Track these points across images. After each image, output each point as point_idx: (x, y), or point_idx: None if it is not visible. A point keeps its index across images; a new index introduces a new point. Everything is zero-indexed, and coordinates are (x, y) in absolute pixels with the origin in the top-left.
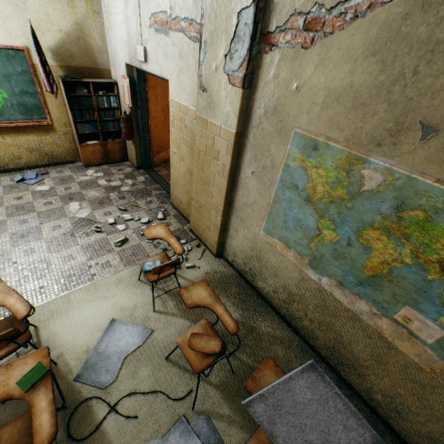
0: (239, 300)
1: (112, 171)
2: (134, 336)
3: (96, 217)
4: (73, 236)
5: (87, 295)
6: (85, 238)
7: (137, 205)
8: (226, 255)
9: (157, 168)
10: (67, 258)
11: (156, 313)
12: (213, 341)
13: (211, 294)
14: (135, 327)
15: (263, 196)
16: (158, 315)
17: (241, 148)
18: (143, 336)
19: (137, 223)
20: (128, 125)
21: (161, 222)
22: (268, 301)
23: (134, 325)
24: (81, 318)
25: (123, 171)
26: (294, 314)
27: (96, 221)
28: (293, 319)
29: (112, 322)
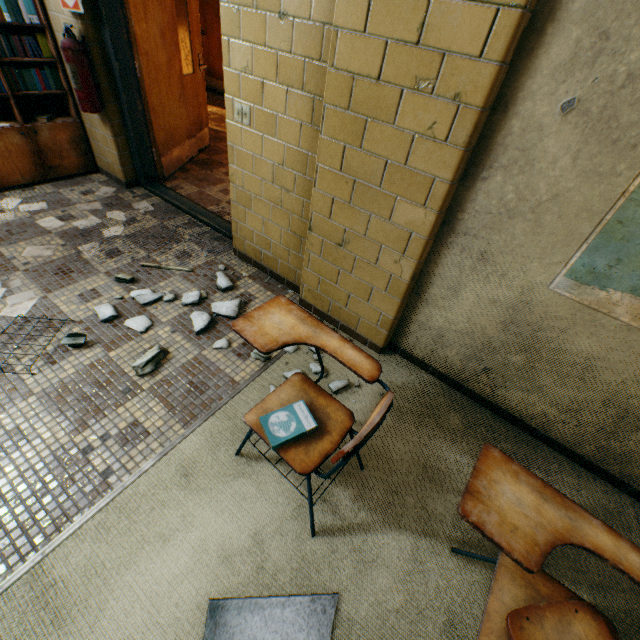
0: (477, 441)
1: (66, 197)
2: (297, 639)
3: (59, 309)
4: (7, 371)
5: (104, 549)
6: (46, 370)
7: (156, 264)
8: (407, 346)
9: (172, 184)
10: (5, 442)
11: (320, 538)
12: (577, 624)
13: (540, 488)
14: (286, 605)
15: (598, 176)
16: (328, 543)
17: (530, 27)
18: (319, 627)
19: (172, 306)
20: (85, 68)
21: (230, 295)
22: (537, 430)
23: (281, 598)
24: (111, 639)
25: (93, 194)
26: (626, 454)
27: (65, 320)
28: (617, 463)
29: (214, 617)
